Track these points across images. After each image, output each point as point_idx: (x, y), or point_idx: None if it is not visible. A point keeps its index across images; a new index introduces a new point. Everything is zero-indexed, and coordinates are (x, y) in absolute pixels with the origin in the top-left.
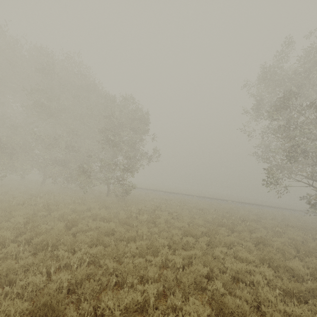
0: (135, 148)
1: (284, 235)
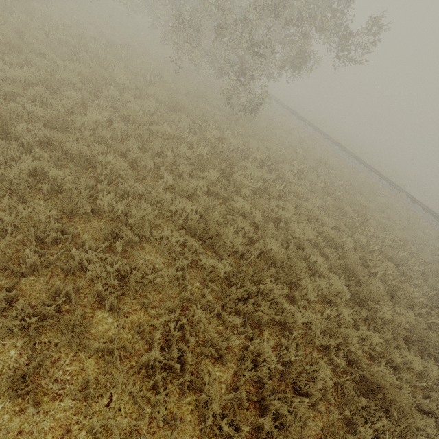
0: None
1: None
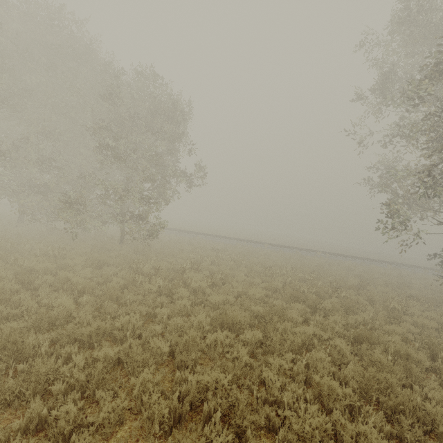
0: (159, 165)
1: (405, 318)
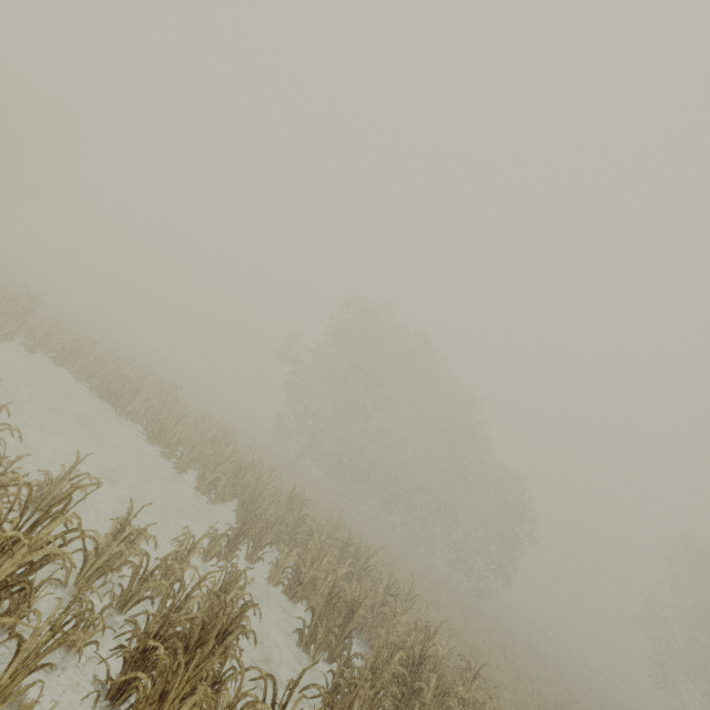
0: (517, 550)
1: None
